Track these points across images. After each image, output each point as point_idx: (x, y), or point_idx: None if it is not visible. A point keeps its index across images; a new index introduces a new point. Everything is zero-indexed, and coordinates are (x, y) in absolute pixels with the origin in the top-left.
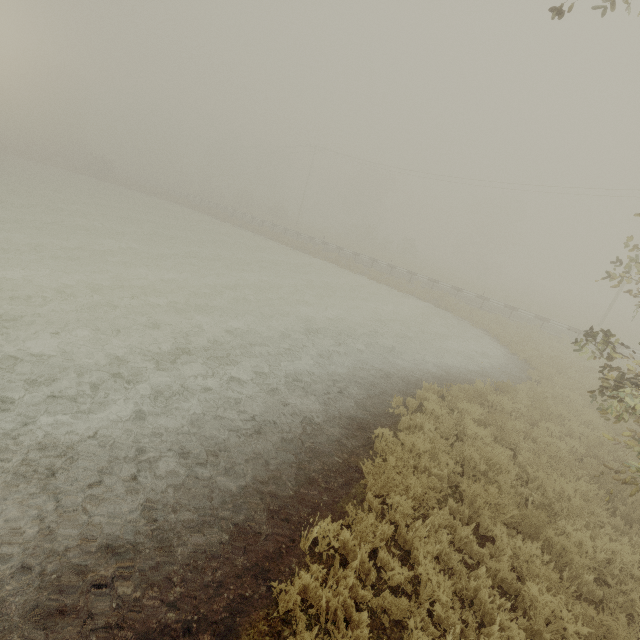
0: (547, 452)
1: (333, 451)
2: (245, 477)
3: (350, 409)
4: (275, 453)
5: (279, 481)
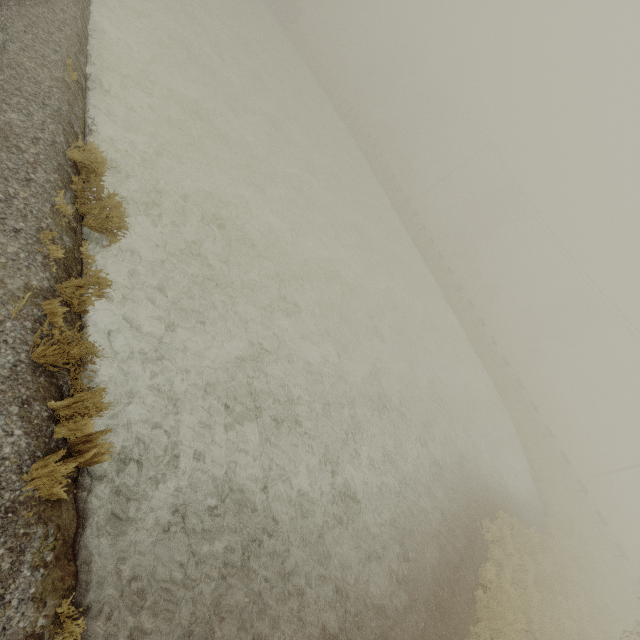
0: (561, 629)
1: (459, 564)
2: (425, 570)
3: (463, 518)
4: (435, 551)
5: (440, 583)
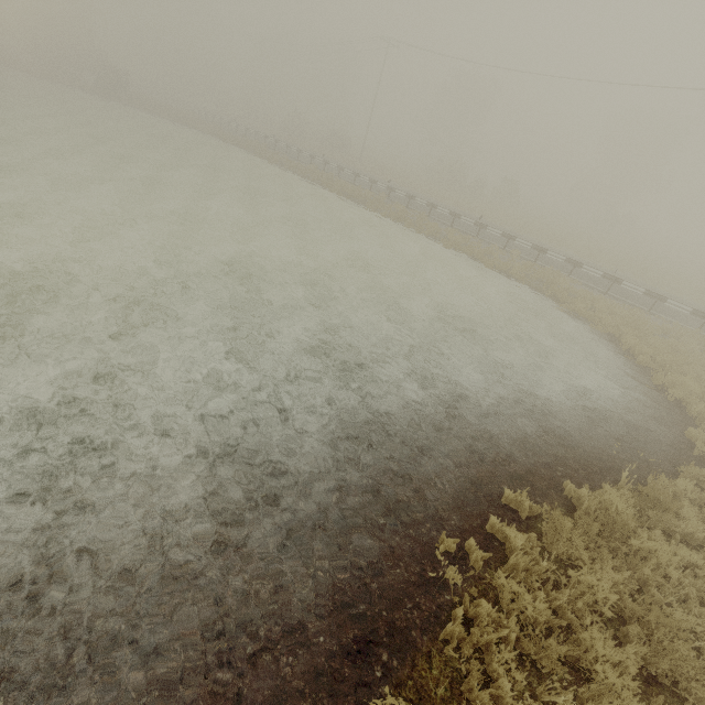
0: None
1: None
2: None
3: (348, 577)
4: None
5: None
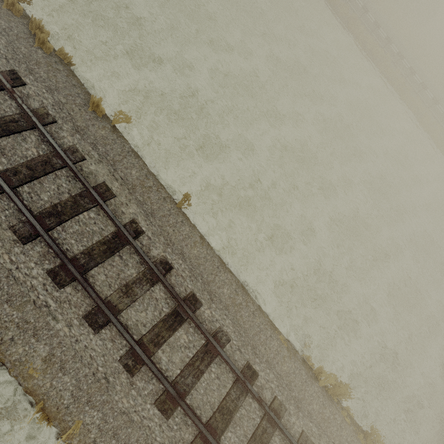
0: None
1: None
2: None
3: None
4: None
5: None
